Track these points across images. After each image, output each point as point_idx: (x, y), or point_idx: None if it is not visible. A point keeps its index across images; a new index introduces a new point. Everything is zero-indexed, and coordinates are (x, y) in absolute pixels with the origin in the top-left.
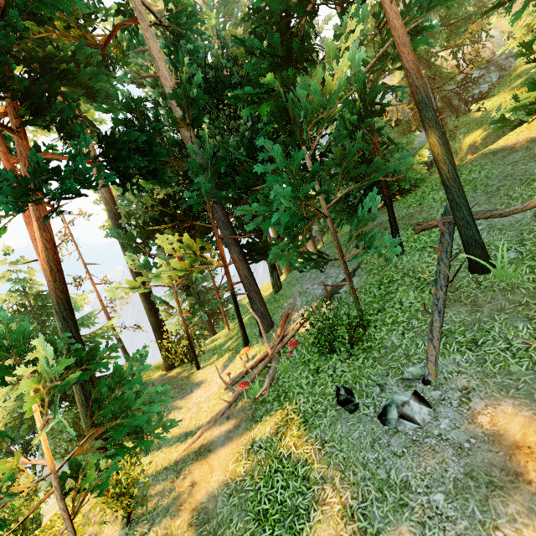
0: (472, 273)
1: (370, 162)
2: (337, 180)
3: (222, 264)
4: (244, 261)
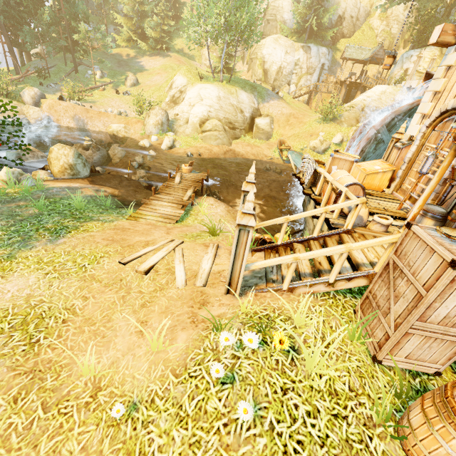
0: (75, 74)
1: (74, 31)
2: (59, 30)
3: (1, 42)
4: (11, 45)
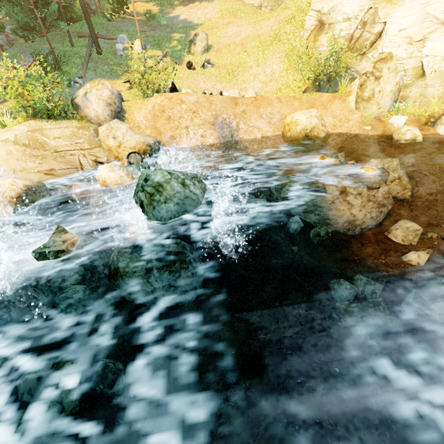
0: (97, 55)
1: None
2: None
3: None
4: None
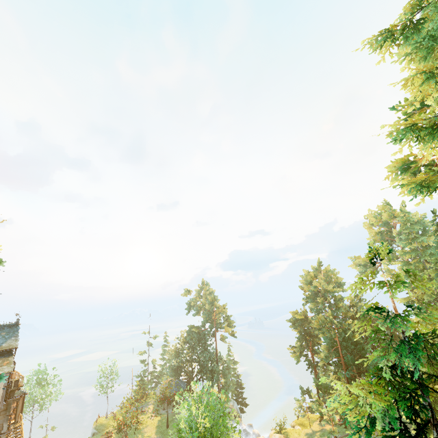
0: None
1: None
2: None
3: None
4: None
